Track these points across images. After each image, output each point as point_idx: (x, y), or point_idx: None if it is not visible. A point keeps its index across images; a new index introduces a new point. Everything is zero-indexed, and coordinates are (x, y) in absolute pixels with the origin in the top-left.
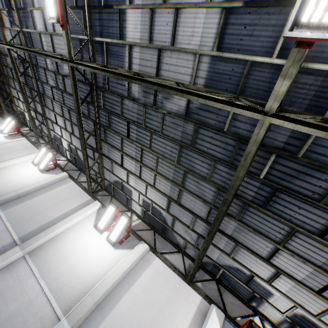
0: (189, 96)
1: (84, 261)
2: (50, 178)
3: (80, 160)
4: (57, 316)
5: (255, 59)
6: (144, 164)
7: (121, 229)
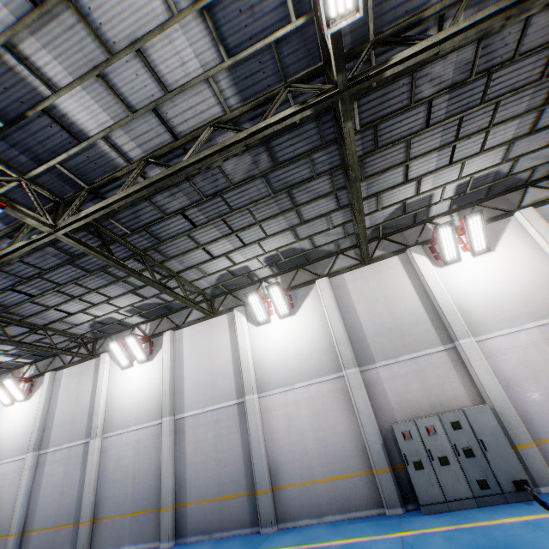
0: (6, 258)
1: (142, 390)
2: (42, 392)
3: (40, 351)
4: (159, 424)
5: (2, 192)
6: (79, 296)
7: (138, 347)
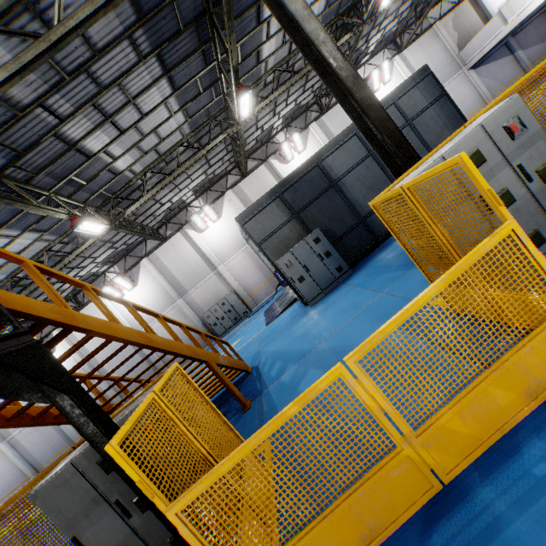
0: None
1: None
2: None
3: None
4: None
5: None
6: None
7: None
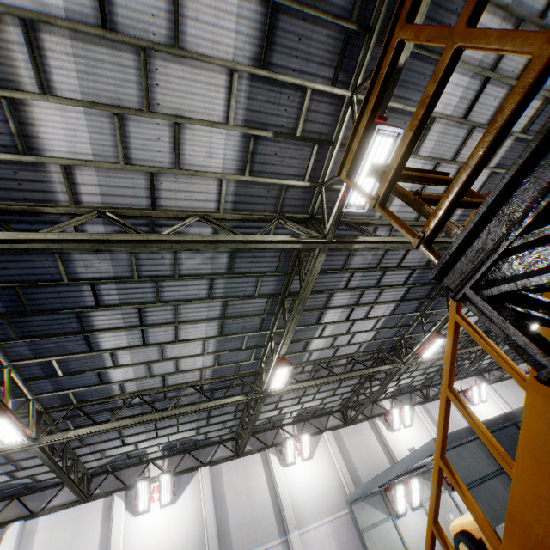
0: None
1: None
2: None
3: None
4: None
5: None
6: None
7: None
